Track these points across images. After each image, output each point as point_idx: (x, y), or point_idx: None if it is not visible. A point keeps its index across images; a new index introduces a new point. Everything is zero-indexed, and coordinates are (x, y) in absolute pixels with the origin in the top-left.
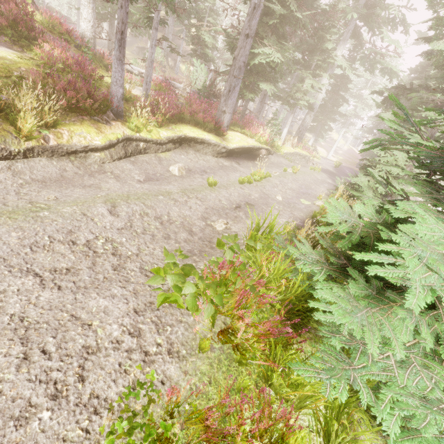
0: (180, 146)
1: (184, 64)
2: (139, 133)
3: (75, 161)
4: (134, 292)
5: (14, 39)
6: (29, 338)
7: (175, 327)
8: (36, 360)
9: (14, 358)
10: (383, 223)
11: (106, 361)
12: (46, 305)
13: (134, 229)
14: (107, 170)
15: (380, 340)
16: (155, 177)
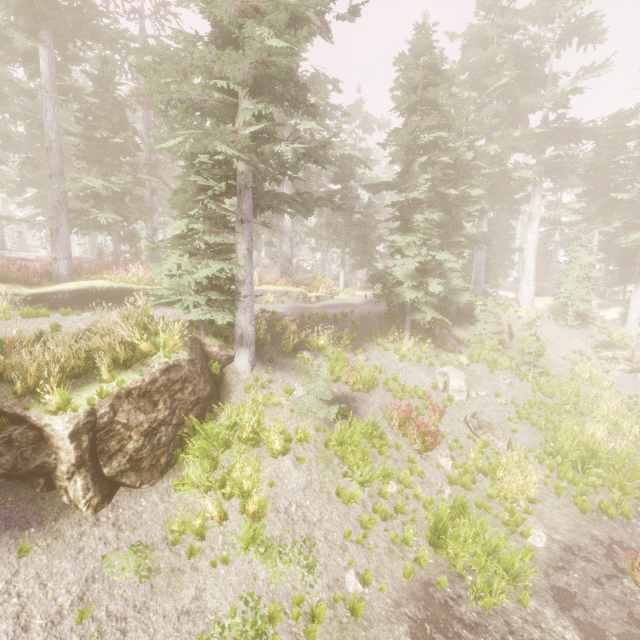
0: None
1: None
2: None
3: None
4: None
5: None
6: None
7: None
8: None
9: None
10: None
11: None
12: None
13: None
14: None
15: None
16: None
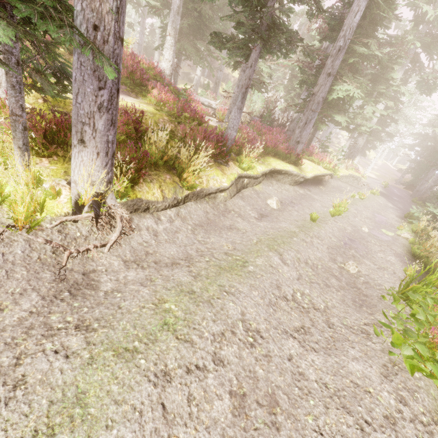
0: (265, 177)
1: (221, 85)
2: (245, 171)
3: (209, 202)
4: (363, 353)
5: (131, 87)
6: (347, 408)
7: (419, 393)
8: (368, 431)
9: (355, 429)
10: None
11: (407, 433)
12: (327, 371)
13: (304, 278)
14: (230, 208)
15: None
16: (263, 212)
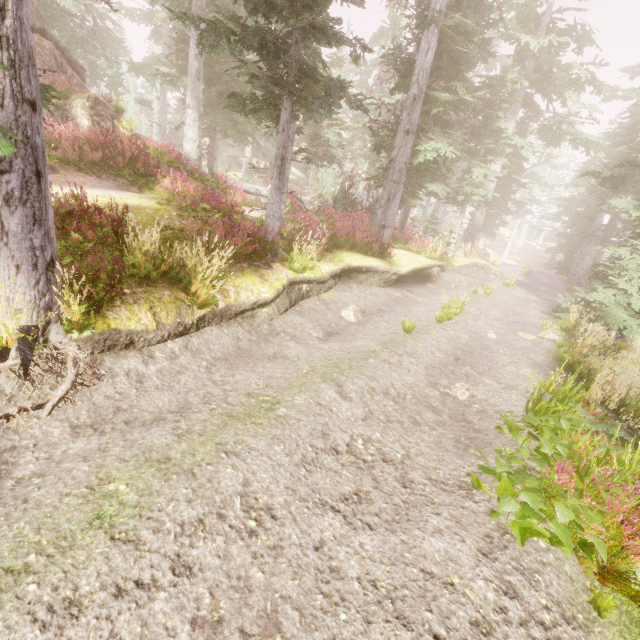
0: (339, 279)
1: None
2: (301, 273)
3: (244, 323)
4: (454, 520)
5: (132, 179)
6: (405, 617)
7: (543, 574)
8: None
9: None
10: None
11: None
12: (383, 558)
13: (377, 417)
14: (278, 329)
15: None
16: (332, 329)
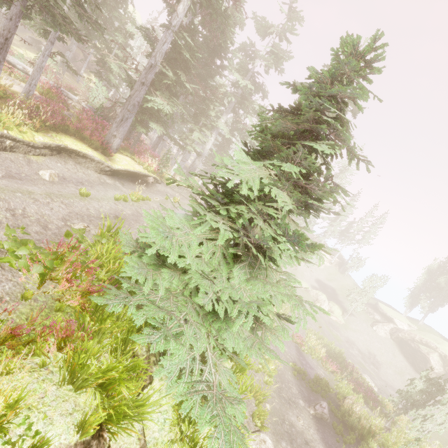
0: (59, 154)
1: (89, 75)
2: (7, 130)
3: None
4: None
5: None
6: None
7: (3, 282)
8: None
9: None
10: (181, 229)
11: None
12: None
13: None
14: None
15: (152, 285)
16: (18, 176)
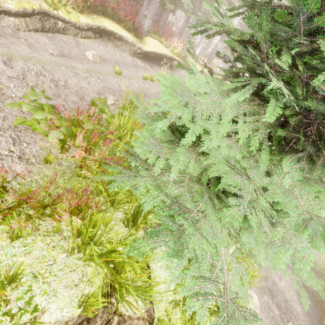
0: (101, 37)
1: None
2: (57, 11)
3: None
4: (3, 117)
5: None
6: None
7: (31, 145)
8: None
9: None
10: None
11: None
12: None
13: (26, 82)
14: (22, 37)
15: (164, 166)
16: (68, 55)
